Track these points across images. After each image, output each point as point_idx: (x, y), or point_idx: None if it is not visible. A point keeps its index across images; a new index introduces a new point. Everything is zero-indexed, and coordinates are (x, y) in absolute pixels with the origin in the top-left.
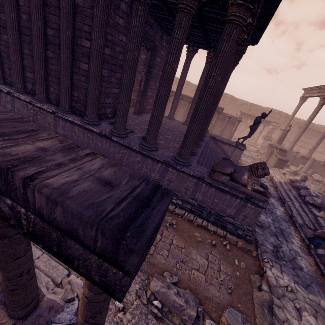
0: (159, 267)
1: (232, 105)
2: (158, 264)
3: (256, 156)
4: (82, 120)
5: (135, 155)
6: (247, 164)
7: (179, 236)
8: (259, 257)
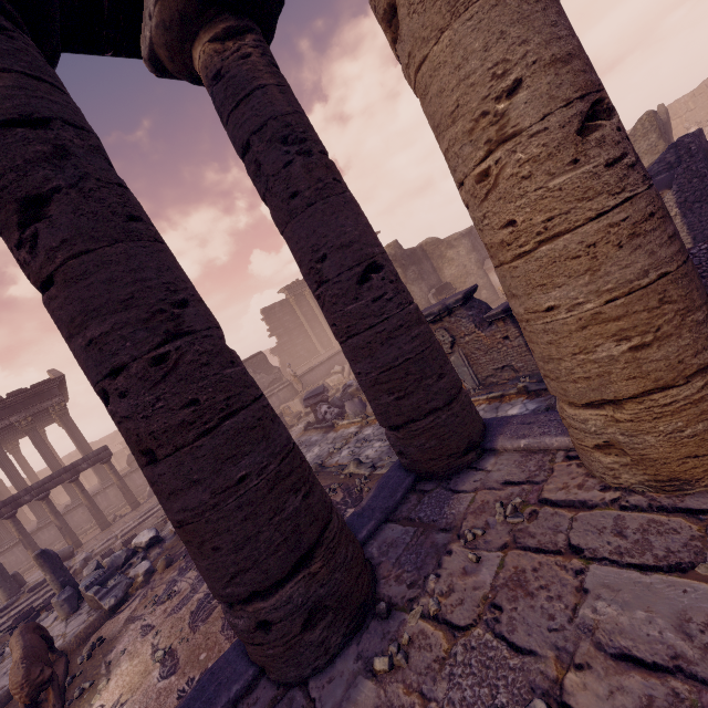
0: None
1: None
2: None
3: None
4: (2, 547)
5: (76, 512)
6: None
7: None
8: None
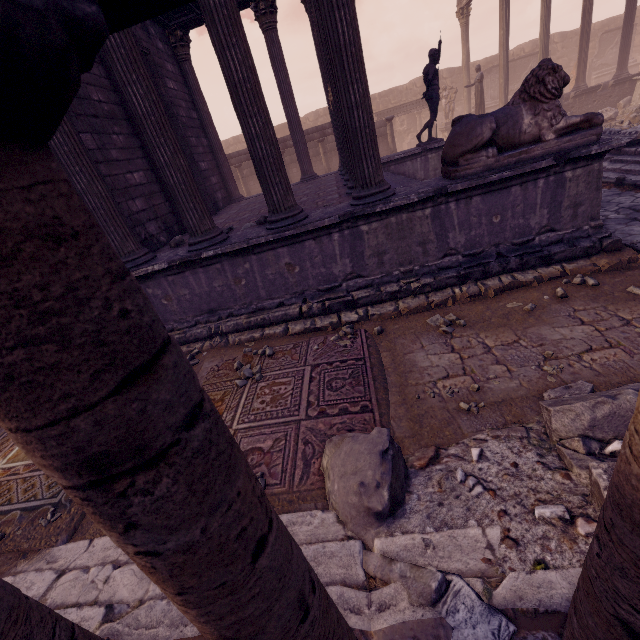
0: (520, 398)
1: None
2: (510, 394)
3: None
4: None
5: (274, 256)
6: None
7: (487, 331)
8: None
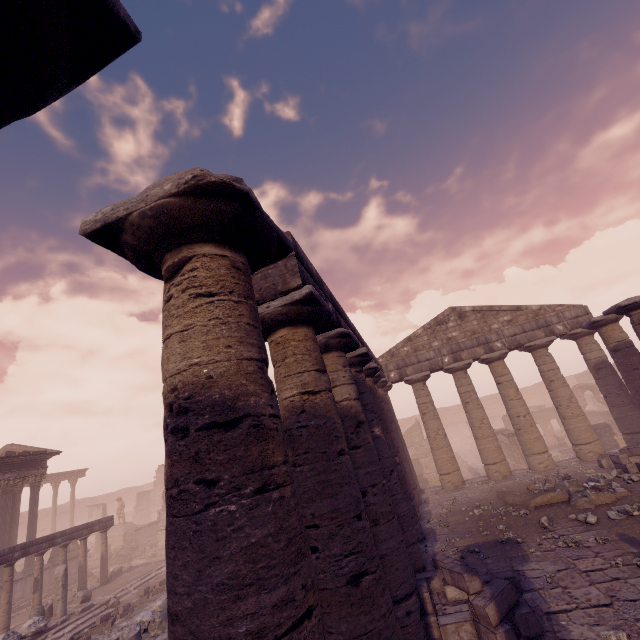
0: None
1: None
2: None
3: None
4: None
5: None
6: None
7: None
8: None
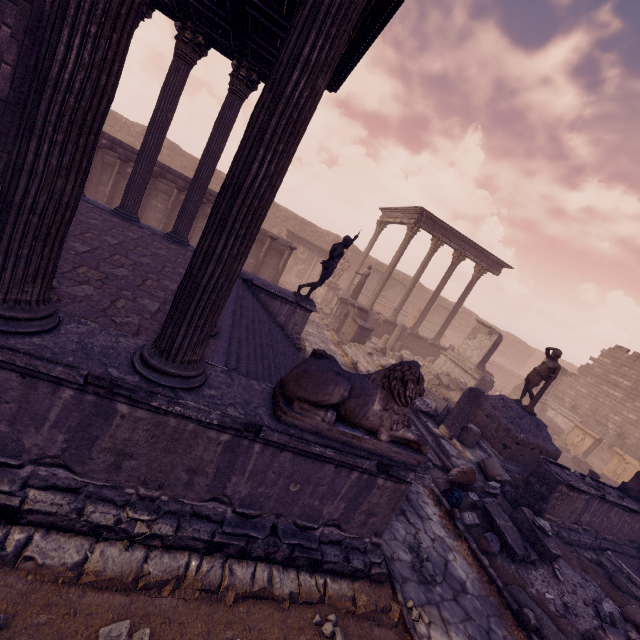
0: None
1: (271, 217)
2: None
3: (321, 320)
4: None
5: None
6: (310, 339)
7: None
8: (406, 616)
